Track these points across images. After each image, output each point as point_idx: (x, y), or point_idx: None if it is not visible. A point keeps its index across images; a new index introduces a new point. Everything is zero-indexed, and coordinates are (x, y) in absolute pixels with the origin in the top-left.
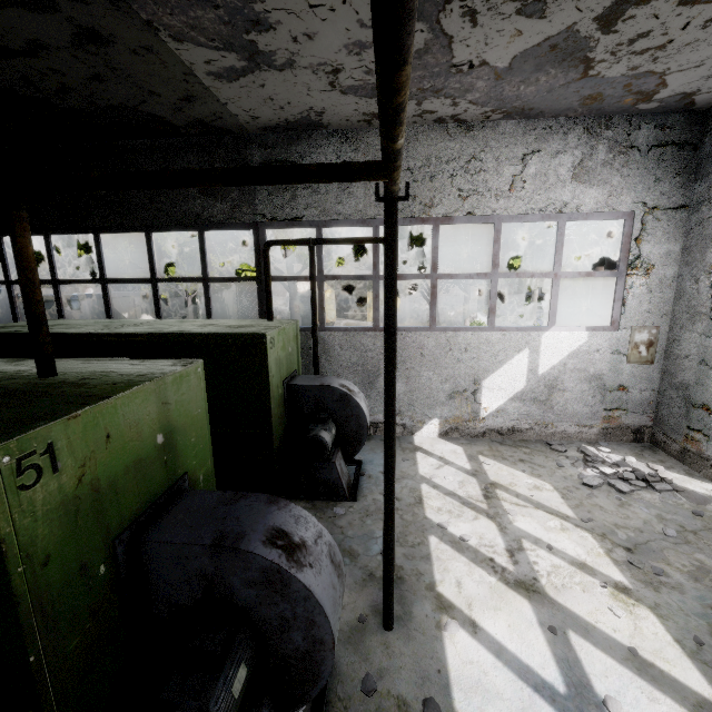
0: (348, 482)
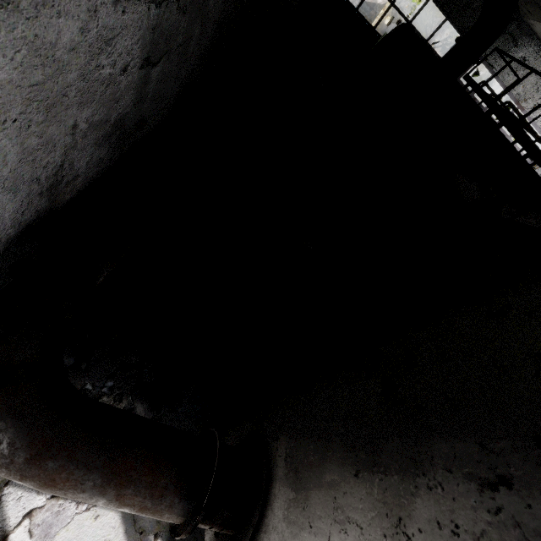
0: None
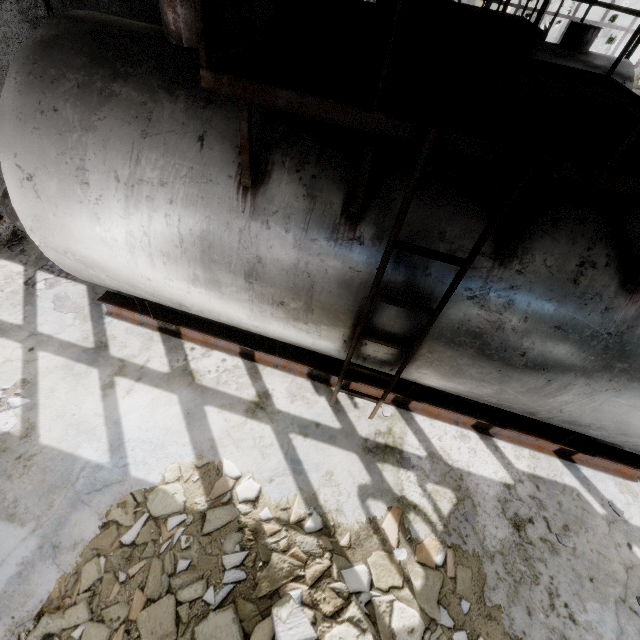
0: None
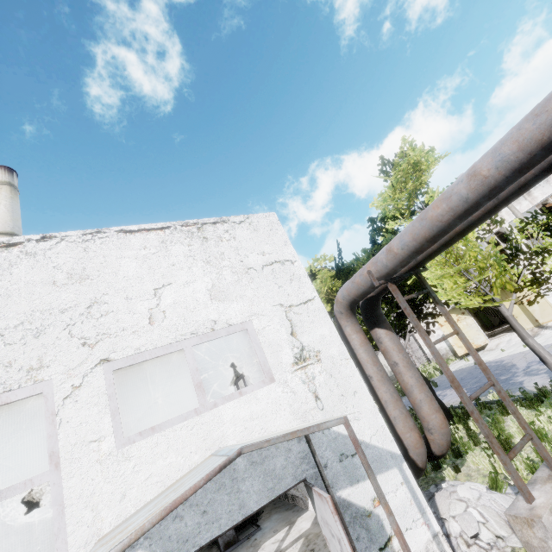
0: (231, 541)
